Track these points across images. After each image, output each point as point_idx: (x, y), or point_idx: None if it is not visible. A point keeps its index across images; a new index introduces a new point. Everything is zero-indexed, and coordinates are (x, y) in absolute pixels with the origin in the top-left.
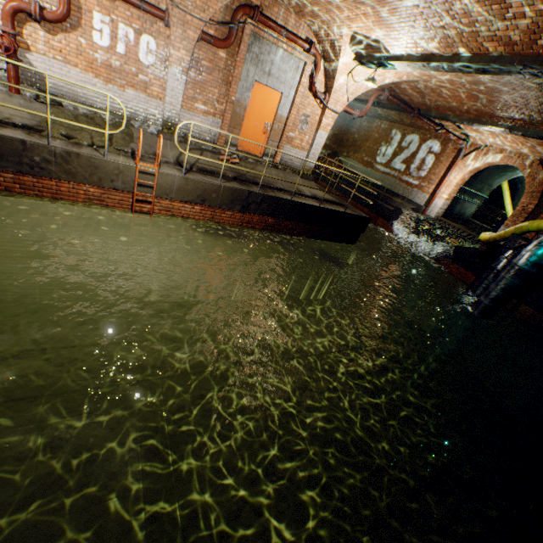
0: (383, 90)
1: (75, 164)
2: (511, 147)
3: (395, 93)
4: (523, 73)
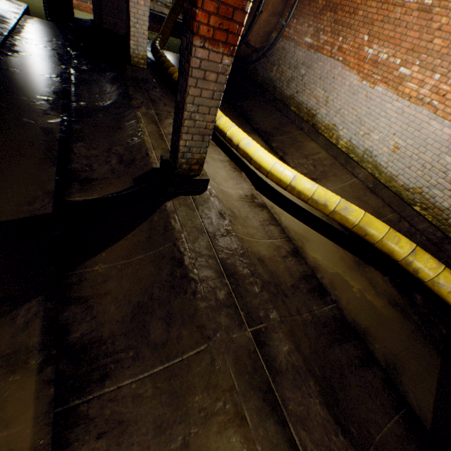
0: None
1: None
2: None
3: None
4: None
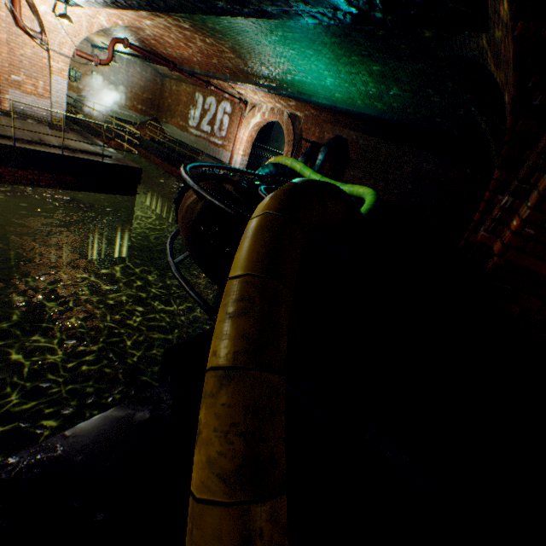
0: (123, 38)
1: None
2: (270, 104)
3: (149, 46)
4: (131, 6)
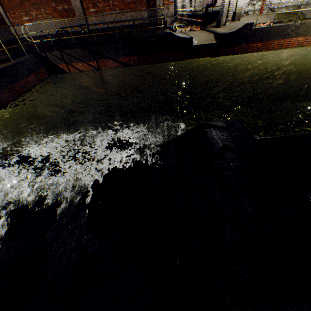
0: None
1: (300, 29)
2: None
3: None
4: None
